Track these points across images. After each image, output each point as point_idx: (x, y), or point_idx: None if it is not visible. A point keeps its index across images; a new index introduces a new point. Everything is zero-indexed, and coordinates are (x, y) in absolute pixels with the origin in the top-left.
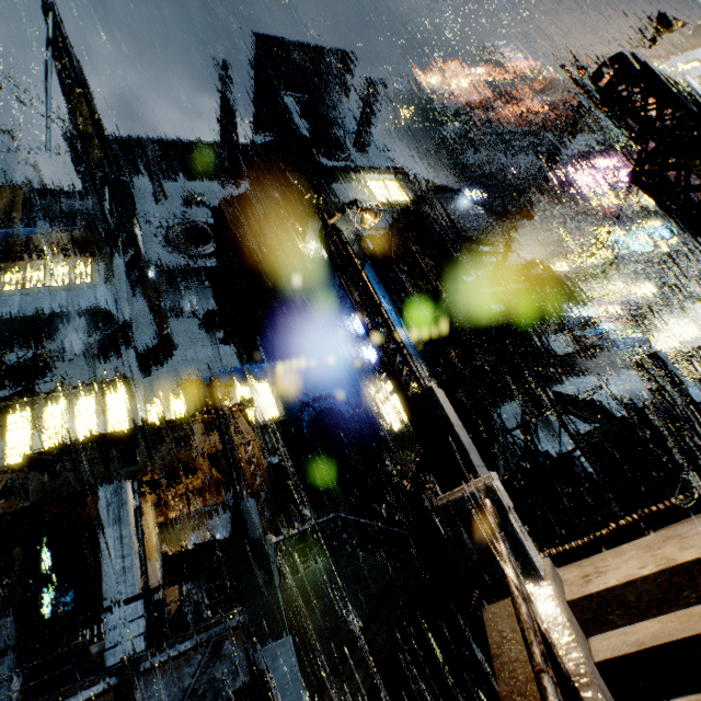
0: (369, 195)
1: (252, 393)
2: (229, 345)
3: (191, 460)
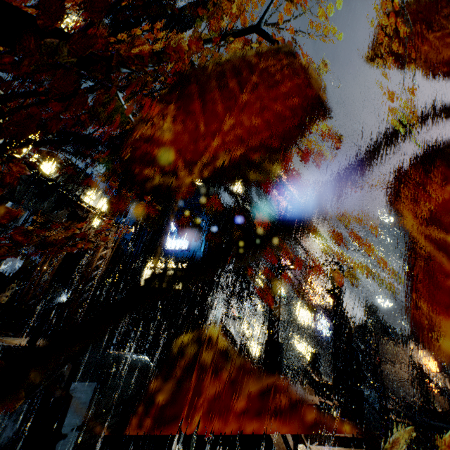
0: (232, 184)
1: (94, 202)
2: (104, 162)
3: (72, 231)
